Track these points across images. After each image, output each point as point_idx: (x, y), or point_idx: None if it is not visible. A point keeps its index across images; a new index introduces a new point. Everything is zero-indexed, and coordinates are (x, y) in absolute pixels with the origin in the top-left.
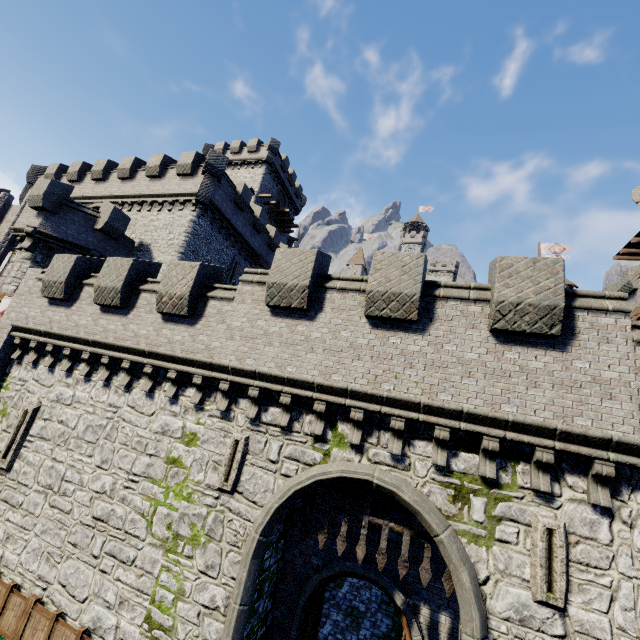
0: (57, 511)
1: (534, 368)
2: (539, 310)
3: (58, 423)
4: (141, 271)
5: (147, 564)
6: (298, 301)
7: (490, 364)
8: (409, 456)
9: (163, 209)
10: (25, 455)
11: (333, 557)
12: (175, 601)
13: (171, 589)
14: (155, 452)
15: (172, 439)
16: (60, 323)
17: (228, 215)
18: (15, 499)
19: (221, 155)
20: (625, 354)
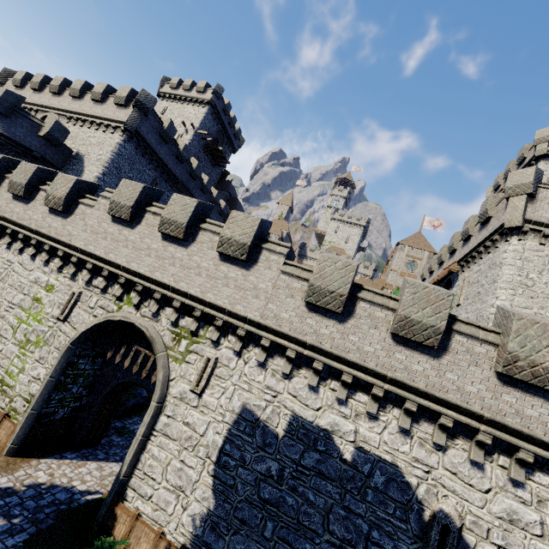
0: None
1: (231, 277)
2: (238, 245)
3: None
4: (44, 176)
5: (8, 353)
6: (125, 215)
7: (211, 271)
8: (161, 315)
9: (99, 129)
10: None
11: (129, 374)
12: (19, 373)
13: (18, 367)
14: (28, 293)
15: (39, 287)
16: None
17: (152, 144)
18: None
19: (150, 95)
20: (274, 277)
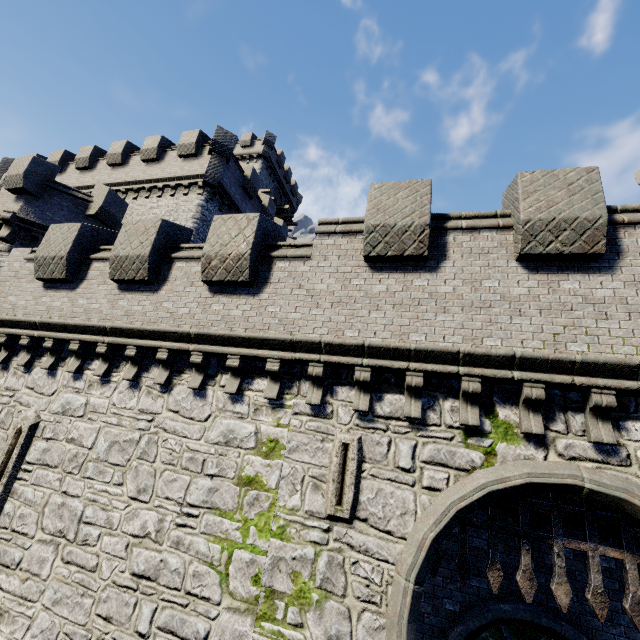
0: (75, 569)
1: None
2: None
3: (67, 442)
4: (171, 236)
5: None
6: (415, 246)
7: None
8: (624, 445)
9: (164, 195)
10: (20, 491)
11: (475, 598)
12: None
13: None
14: (218, 471)
15: (242, 451)
16: (62, 310)
17: (237, 201)
18: (9, 556)
19: (229, 132)
20: None
